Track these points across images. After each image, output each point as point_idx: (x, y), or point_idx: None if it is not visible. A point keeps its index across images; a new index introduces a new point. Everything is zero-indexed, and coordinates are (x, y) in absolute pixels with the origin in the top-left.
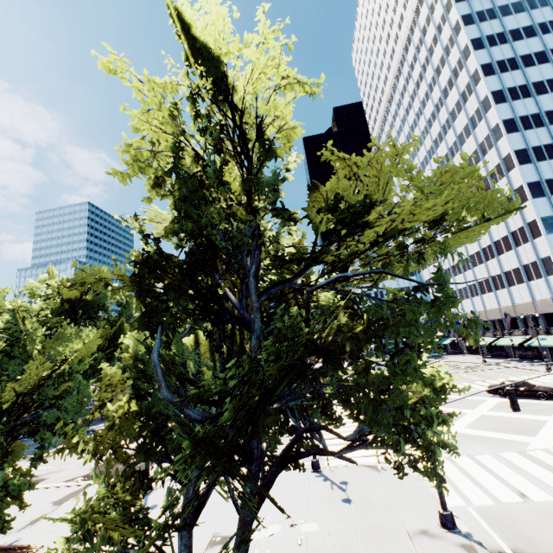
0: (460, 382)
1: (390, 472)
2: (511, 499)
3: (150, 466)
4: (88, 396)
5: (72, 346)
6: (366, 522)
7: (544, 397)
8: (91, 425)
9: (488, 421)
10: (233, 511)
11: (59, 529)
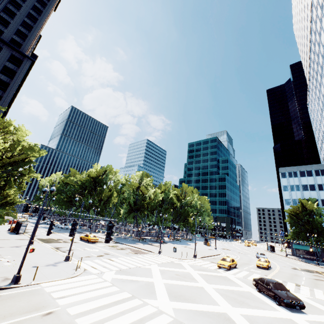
0: (278, 278)
1: (74, 271)
2: (54, 295)
3: (55, 243)
4: None
5: None
6: (14, 270)
7: (279, 301)
8: (87, 231)
9: (189, 288)
10: (18, 254)
11: (0, 242)
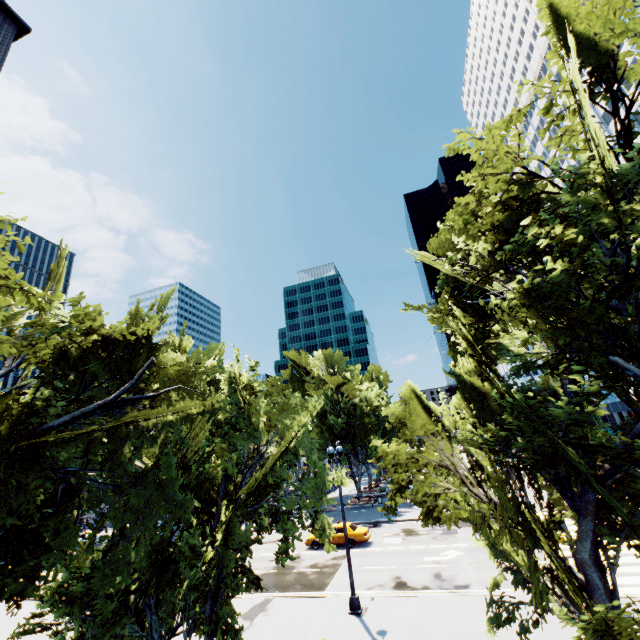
0: None
1: None
2: None
3: (329, 579)
4: (326, 476)
5: (298, 417)
6: None
7: None
8: None
9: None
10: None
11: None
